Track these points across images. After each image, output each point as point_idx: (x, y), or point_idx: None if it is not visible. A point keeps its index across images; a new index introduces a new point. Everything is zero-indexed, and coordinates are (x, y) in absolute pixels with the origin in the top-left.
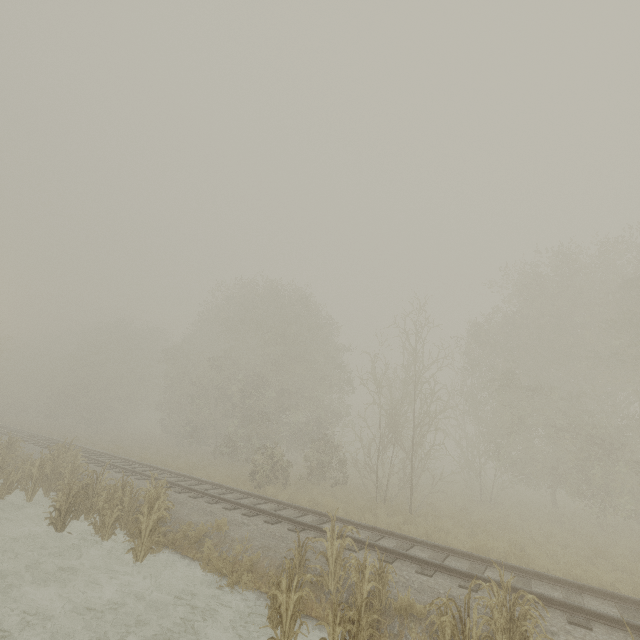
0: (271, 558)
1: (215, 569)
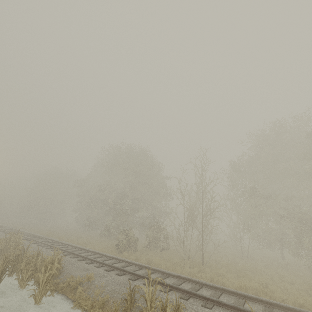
0: (115, 298)
1: (81, 306)
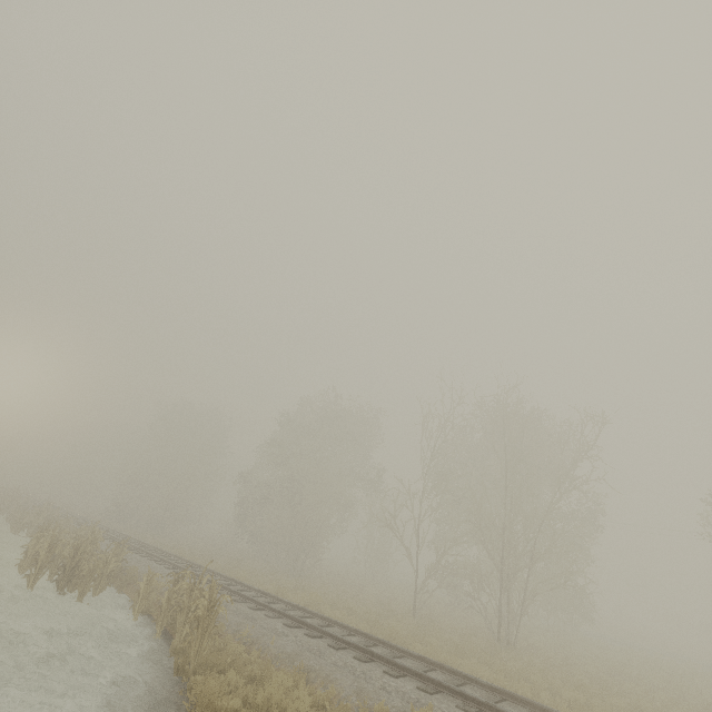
0: None
1: None
